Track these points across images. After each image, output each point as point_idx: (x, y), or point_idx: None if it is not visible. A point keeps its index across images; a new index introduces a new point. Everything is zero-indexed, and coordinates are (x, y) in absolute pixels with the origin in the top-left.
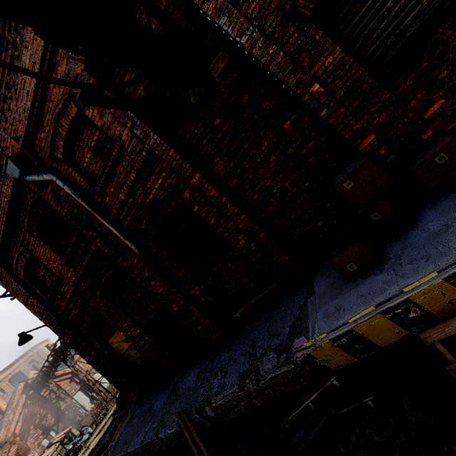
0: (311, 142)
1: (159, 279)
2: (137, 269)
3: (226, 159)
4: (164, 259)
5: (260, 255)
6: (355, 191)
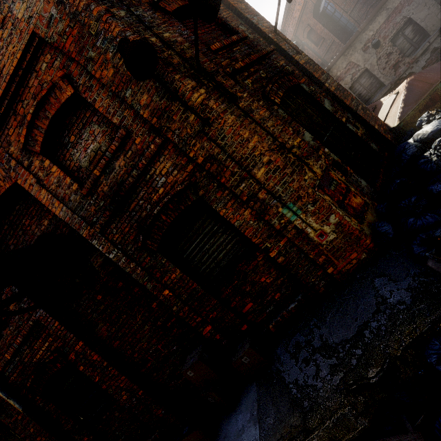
0: (173, 319)
1: (45, 435)
2: (21, 425)
3: (108, 325)
4: (52, 412)
5: (141, 408)
6: (196, 378)
